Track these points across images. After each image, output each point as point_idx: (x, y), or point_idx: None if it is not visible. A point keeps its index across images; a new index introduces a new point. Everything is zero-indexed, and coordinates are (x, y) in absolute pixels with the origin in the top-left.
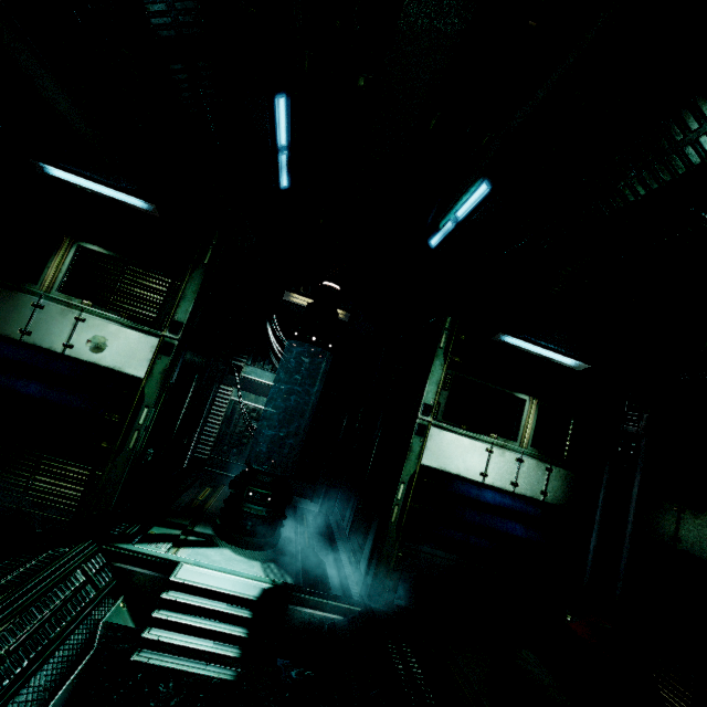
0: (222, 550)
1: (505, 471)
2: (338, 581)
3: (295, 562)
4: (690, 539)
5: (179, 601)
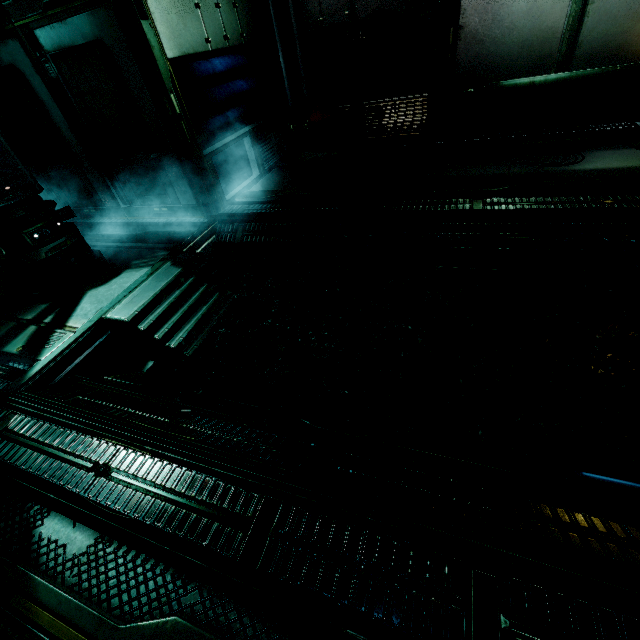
0: (90, 295)
1: (216, 26)
2: (179, 228)
3: (139, 249)
4: (330, 12)
5: (157, 319)
